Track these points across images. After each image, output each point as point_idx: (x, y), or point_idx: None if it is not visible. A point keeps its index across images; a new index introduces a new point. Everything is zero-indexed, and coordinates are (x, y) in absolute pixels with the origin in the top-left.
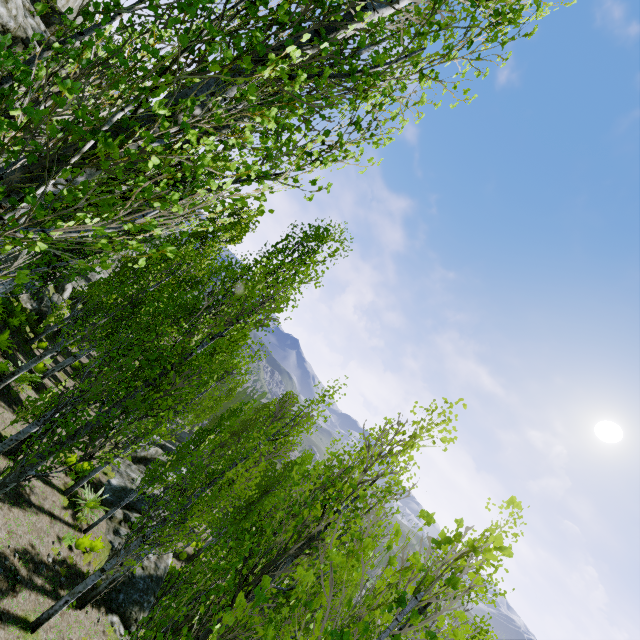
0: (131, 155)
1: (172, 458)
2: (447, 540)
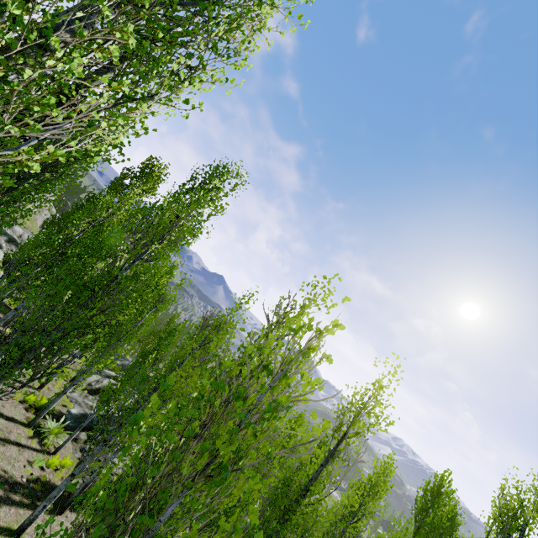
0: (1, 61)
1: (121, 379)
2: (300, 328)
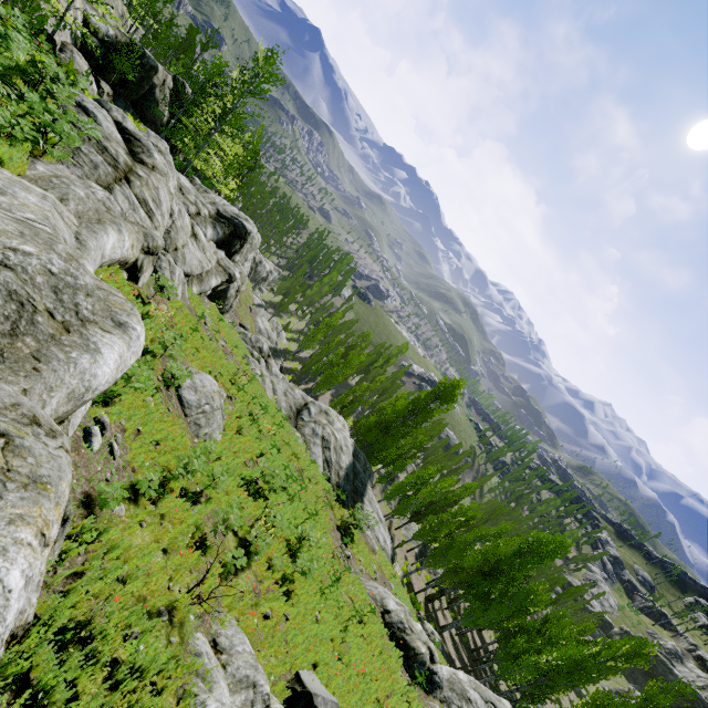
0: None
1: None
2: None
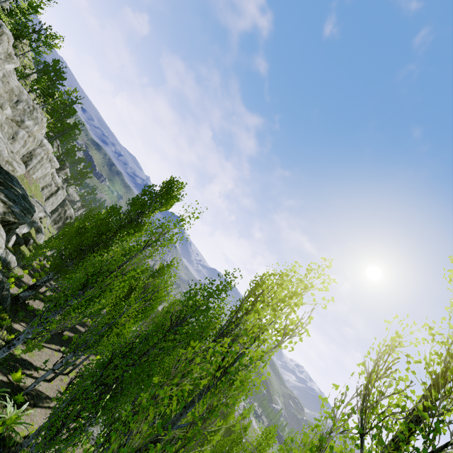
0: None
1: None
2: None
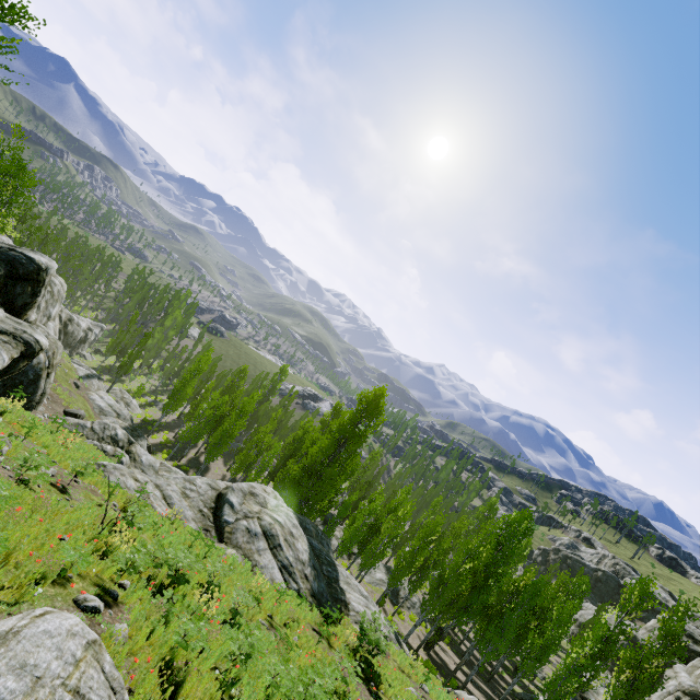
0: None
1: None
2: None
